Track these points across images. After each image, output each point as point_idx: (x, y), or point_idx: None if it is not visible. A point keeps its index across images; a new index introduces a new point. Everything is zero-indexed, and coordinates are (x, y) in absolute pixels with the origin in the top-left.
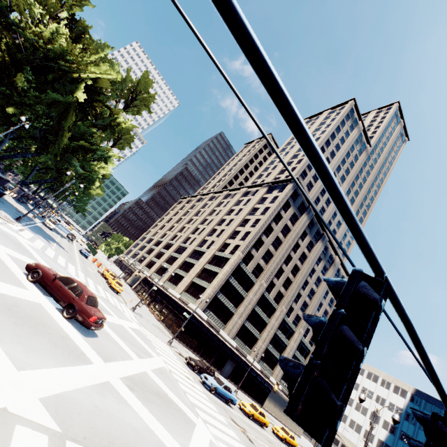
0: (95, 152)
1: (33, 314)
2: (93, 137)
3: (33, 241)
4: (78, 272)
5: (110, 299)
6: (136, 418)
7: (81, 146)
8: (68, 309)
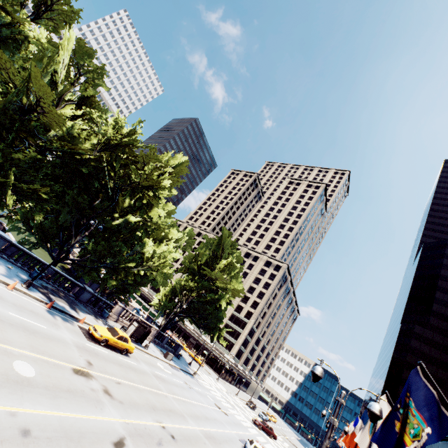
0: None
1: (278, 447)
2: None
3: (206, 380)
4: (209, 379)
5: (221, 387)
6: None
7: None
8: (271, 436)
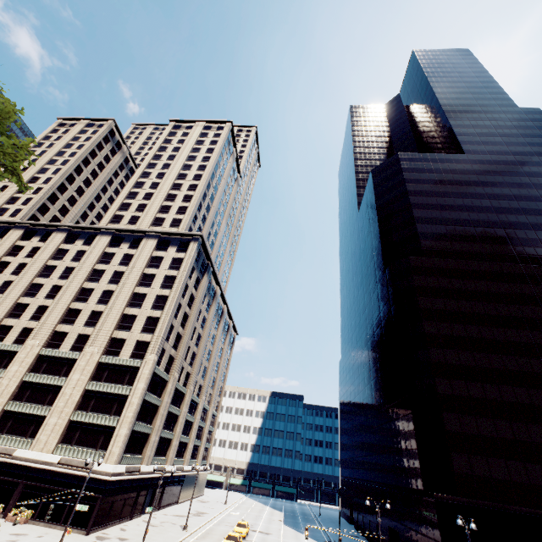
0: None
1: None
2: None
3: None
4: None
5: None
6: None
7: None
8: None
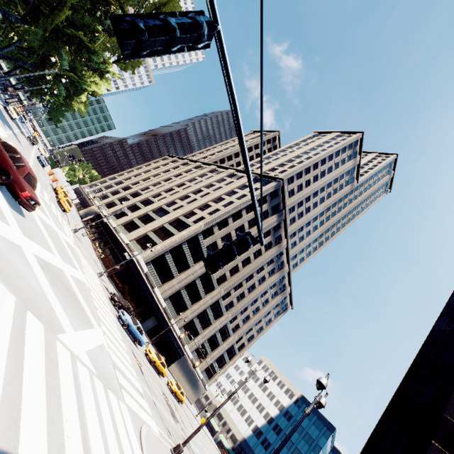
0: (91, 54)
1: None
2: (96, 36)
3: None
4: None
5: (53, 209)
6: (36, 283)
7: (78, 38)
8: (2, 175)
